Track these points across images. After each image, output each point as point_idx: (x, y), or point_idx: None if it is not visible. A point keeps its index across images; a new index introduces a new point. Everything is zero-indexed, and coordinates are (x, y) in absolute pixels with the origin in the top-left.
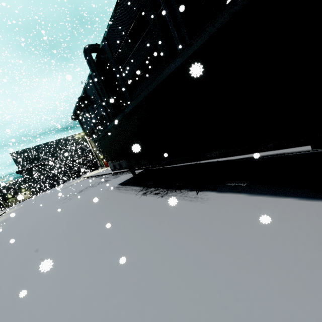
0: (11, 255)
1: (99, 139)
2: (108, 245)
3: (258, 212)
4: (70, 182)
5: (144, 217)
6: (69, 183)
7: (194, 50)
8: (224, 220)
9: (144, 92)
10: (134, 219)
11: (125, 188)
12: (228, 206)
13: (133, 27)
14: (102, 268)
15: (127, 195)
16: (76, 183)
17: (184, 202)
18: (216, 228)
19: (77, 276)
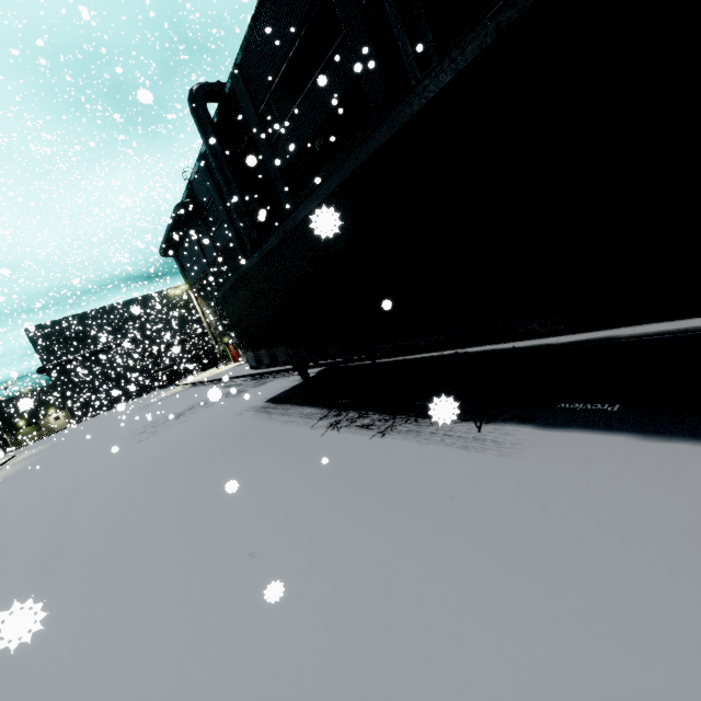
0: (6, 572)
1: (223, 295)
2: (252, 566)
3: (696, 491)
4: (156, 394)
5: (341, 487)
6: (154, 397)
7: (504, 27)
8: (587, 509)
9: (344, 167)
10: (314, 491)
11: (282, 410)
12: (585, 466)
13: (304, 39)
14: (237, 640)
15: (290, 428)
16: (169, 396)
17: (447, 450)
18: (569, 536)
19: (166, 659)
